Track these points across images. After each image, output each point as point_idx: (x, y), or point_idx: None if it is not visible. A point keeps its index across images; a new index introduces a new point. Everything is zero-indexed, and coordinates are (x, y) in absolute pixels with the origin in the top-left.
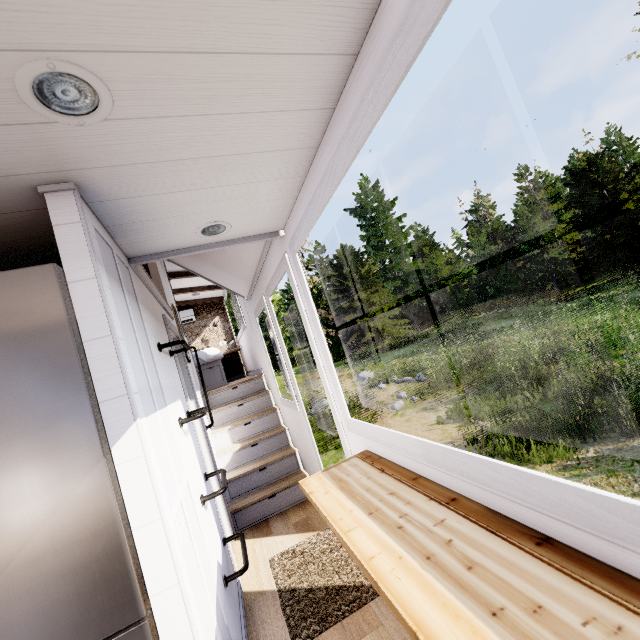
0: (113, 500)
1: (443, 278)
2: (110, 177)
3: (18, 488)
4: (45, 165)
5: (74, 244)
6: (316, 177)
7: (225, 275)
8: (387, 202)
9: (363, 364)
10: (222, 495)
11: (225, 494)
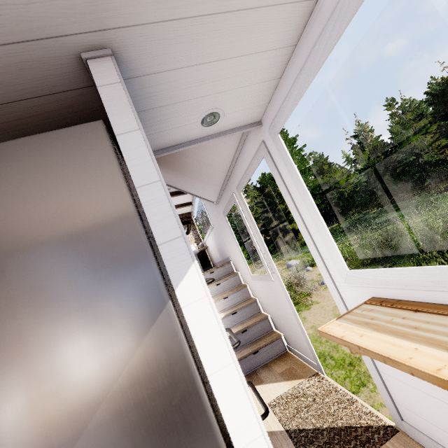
0: (184, 344)
1: (340, 187)
2: (140, 42)
3: (93, 334)
4: (87, 21)
5: (117, 101)
6: (311, 37)
7: (200, 185)
8: (291, 139)
9: (289, 256)
10: None
11: None
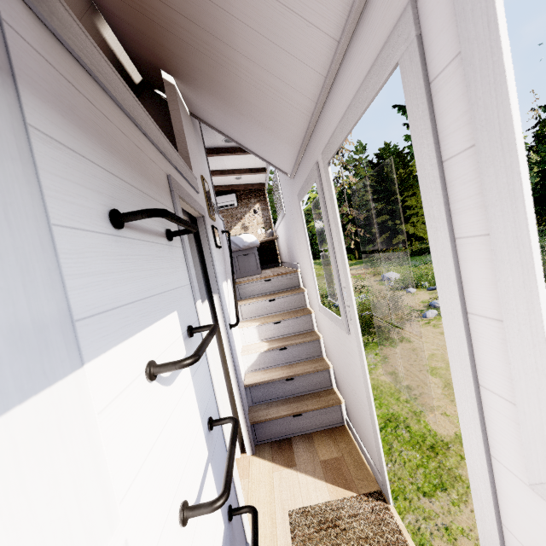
0: None
1: None
2: None
3: None
4: None
5: None
6: None
7: (265, 137)
8: None
9: (388, 265)
10: (242, 406)
11: (247, 397)
